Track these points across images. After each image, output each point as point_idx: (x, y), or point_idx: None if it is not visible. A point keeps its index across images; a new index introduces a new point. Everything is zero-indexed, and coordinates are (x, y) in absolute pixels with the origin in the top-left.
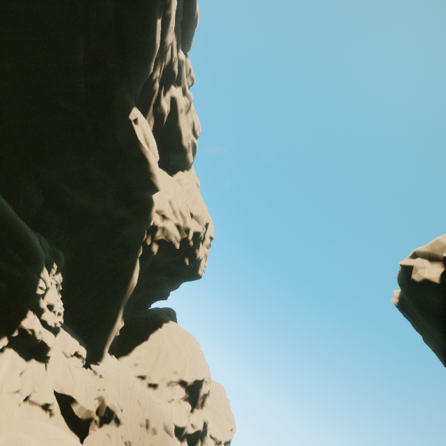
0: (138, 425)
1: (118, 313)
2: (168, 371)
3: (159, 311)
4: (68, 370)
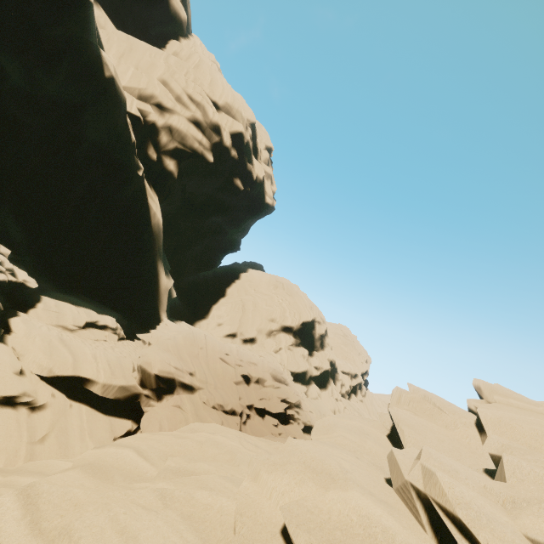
0: (231, 384)
1: (157, 269)
2: (263, 321)
3: (233, 264)
4: (60, 345)
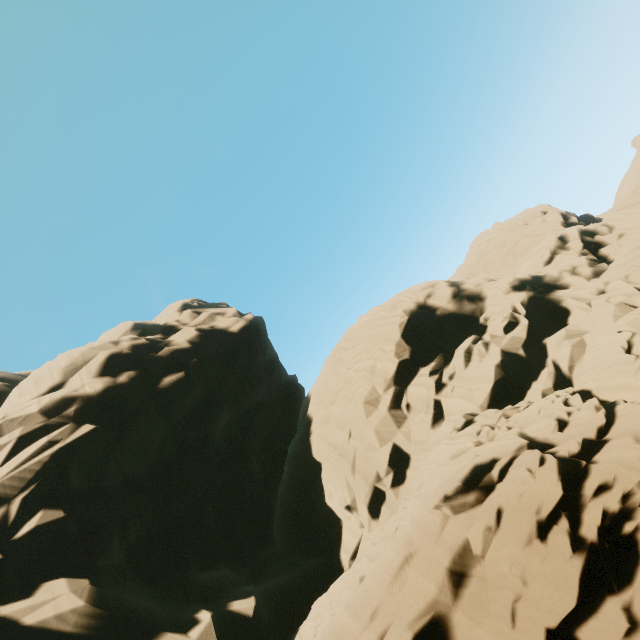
0: None
1: None
2: (371, 423)
3: None
4: None
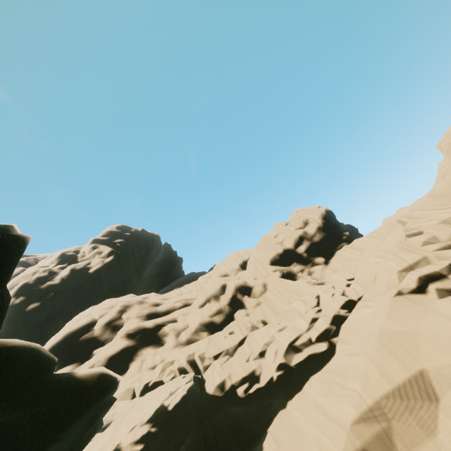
0: None
1: None
2: None
3: None
4: None
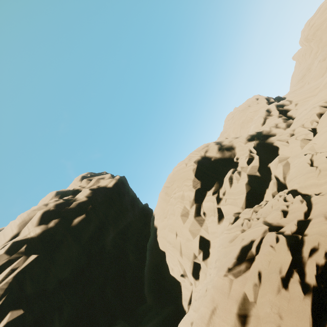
0: None
1: None
2: (186, 226)
3: None
4: None
